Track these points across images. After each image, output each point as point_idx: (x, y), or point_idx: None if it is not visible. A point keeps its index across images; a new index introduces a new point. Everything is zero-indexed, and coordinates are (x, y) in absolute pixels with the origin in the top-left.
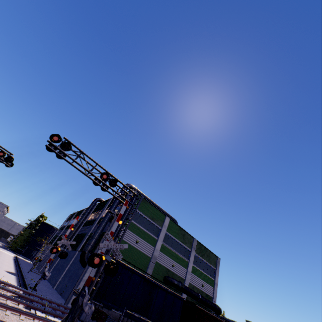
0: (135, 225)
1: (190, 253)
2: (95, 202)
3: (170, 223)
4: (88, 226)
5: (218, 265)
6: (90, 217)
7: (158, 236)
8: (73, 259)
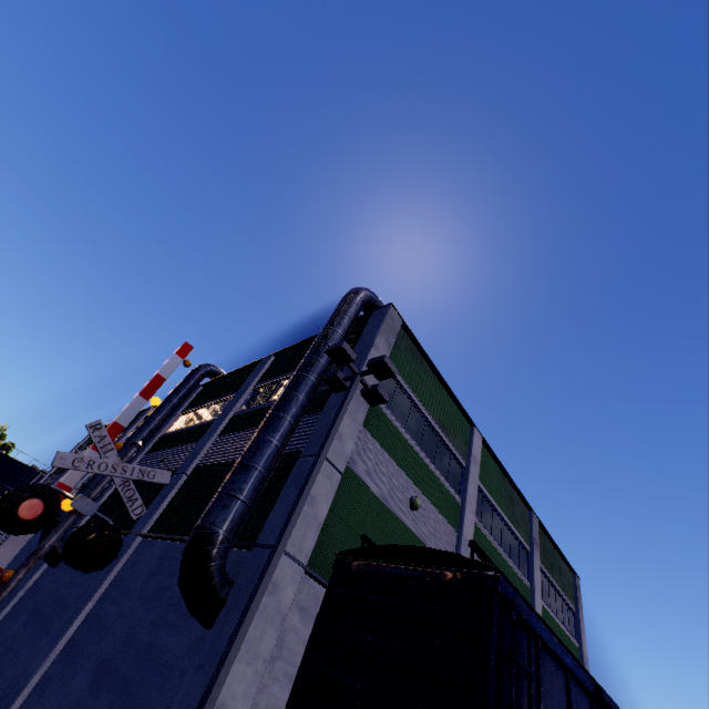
0: (401, 437)
1: (530, 561)
2: (199, 374)
3: (482, 454)
4: (176, 448)
5: (579, 599)
6: (180, 423)
7: (460, 491)
8: (117, 573)
